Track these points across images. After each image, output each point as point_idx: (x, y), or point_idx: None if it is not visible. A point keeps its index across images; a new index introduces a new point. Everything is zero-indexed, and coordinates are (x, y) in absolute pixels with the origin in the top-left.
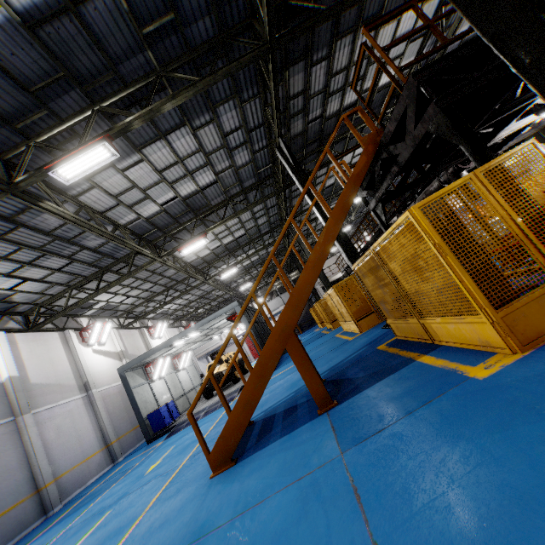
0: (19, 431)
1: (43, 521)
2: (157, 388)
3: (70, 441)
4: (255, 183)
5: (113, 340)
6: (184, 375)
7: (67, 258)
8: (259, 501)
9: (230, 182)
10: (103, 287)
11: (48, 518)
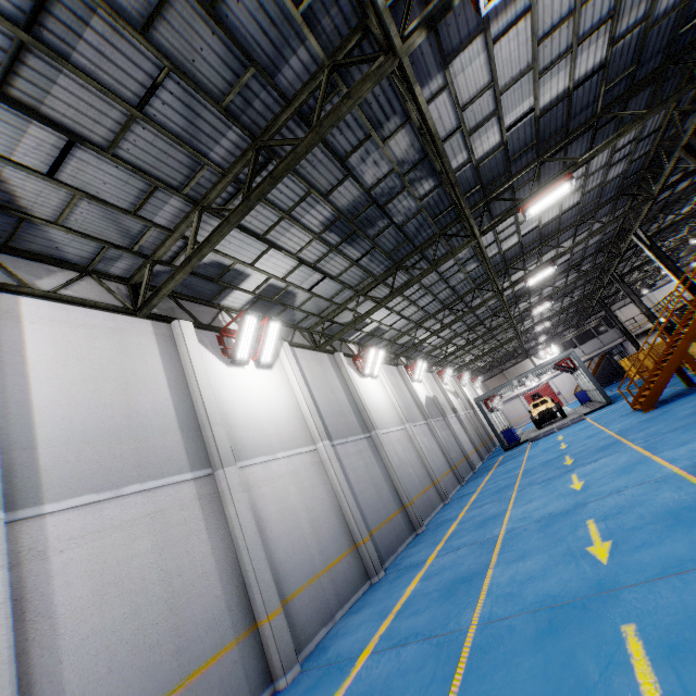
0: (447, 425)
1: (476, 472)
2: (494, 419)
3: (462, 439)
4: (593, 252)
5: (448, 383)
6: (499, 416)
7: (463, 322)
8: (691, 400)
9: (576, 257)
10: (472, 341)
11: (478, 471)
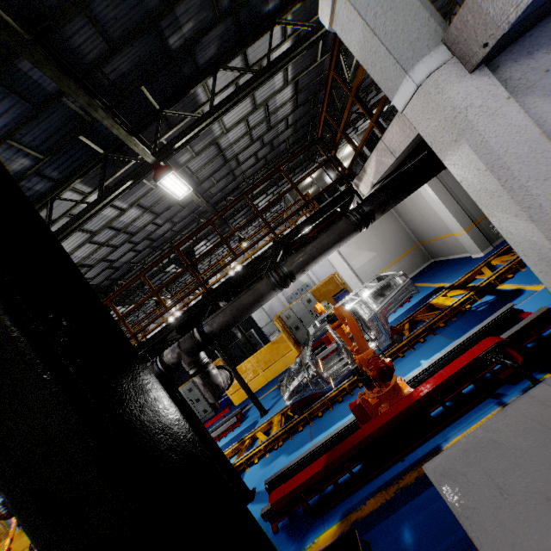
0: None
1: None
2: None
3: None
4: None
5: None
6: None
7: None
8: None
9: None
10: None
11: None
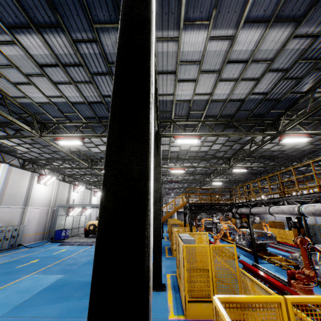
0: None
1: None
2: None
3: None
4: None
5: None
6: None
7: None
8: None
9: None
10: None
11: None
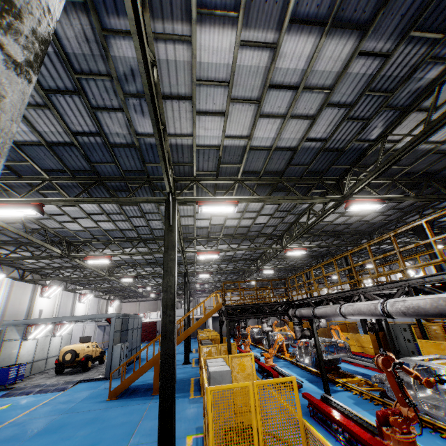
0: None
1: None
2: None
3: None
4: None
5: None
6: None
7: None
8: None
9: None
10: None
11: None
